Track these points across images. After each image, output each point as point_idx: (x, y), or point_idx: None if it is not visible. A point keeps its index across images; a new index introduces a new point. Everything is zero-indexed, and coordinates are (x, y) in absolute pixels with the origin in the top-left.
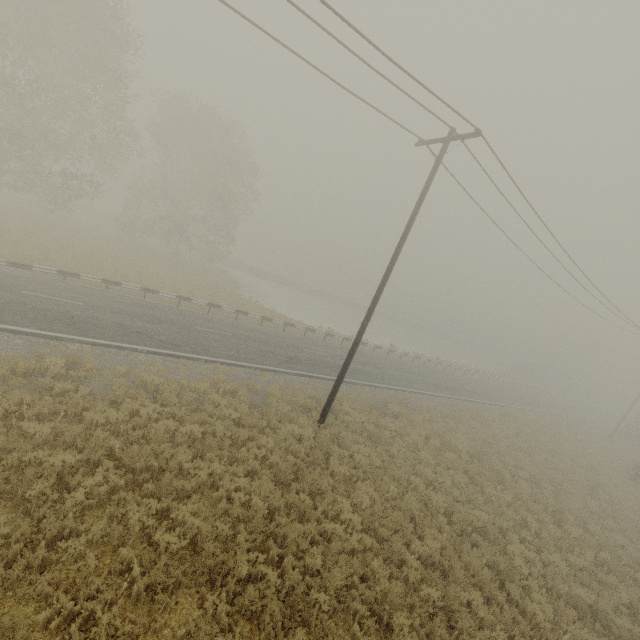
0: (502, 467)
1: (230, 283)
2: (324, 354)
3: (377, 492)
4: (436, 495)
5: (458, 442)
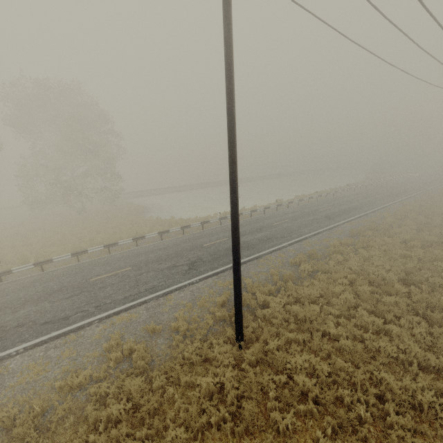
0: (439, 279)
1: (134, 212)
2: (223, 240)
3: (349, 440)
4: (417, 385)
5: (384, 274)
